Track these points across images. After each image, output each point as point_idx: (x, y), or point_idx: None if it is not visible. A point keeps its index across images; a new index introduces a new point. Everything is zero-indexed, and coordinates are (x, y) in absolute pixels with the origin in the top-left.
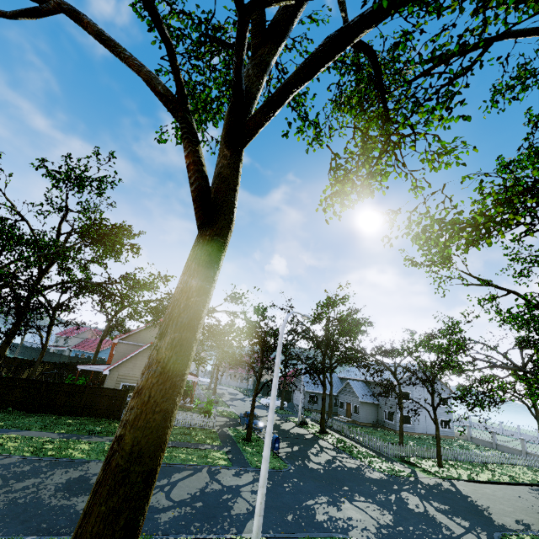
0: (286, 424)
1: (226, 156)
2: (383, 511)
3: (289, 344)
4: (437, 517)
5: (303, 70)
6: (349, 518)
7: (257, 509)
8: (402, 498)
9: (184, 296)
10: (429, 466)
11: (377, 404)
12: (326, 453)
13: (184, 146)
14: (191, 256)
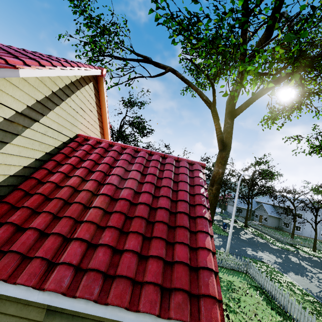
0: (225, 220)
1: (229, 123)
2: (278, 258)
3: (231, 183)
4: (305, 266)
5: (264, 91)
6: (262, 256)
7: (228, 242)
8: (288, 257)
9: (218, 174)
10: (307, 250)
11: (279, 218)
12: (248, 235)
13: (214, 121)
14: (218, 161)
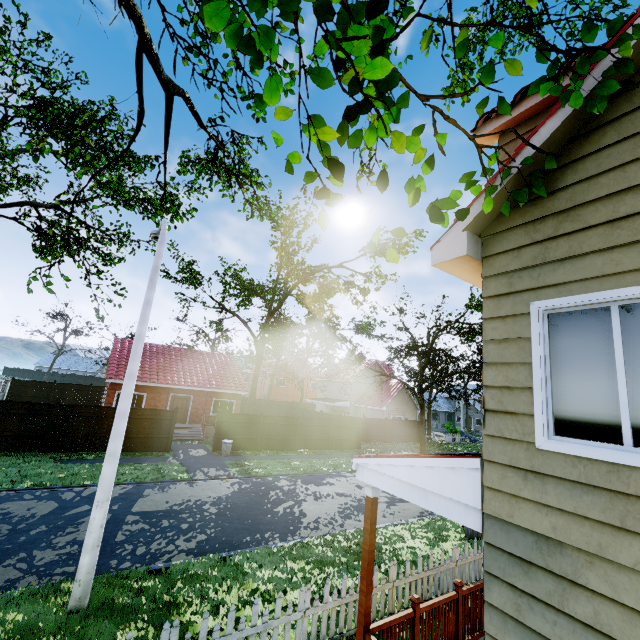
0: None
1: None
2: None
3: None
4: None
5: None
6: None
7: None
8: None
9: None
10: None
11: None
12: None
13: None
14: None
